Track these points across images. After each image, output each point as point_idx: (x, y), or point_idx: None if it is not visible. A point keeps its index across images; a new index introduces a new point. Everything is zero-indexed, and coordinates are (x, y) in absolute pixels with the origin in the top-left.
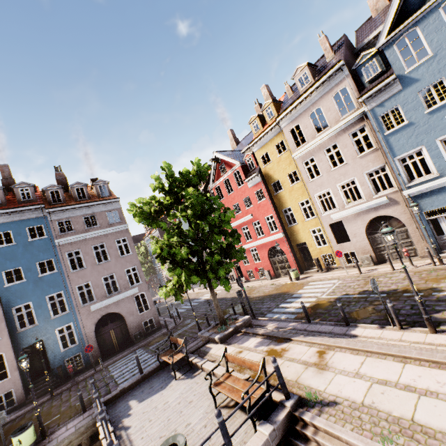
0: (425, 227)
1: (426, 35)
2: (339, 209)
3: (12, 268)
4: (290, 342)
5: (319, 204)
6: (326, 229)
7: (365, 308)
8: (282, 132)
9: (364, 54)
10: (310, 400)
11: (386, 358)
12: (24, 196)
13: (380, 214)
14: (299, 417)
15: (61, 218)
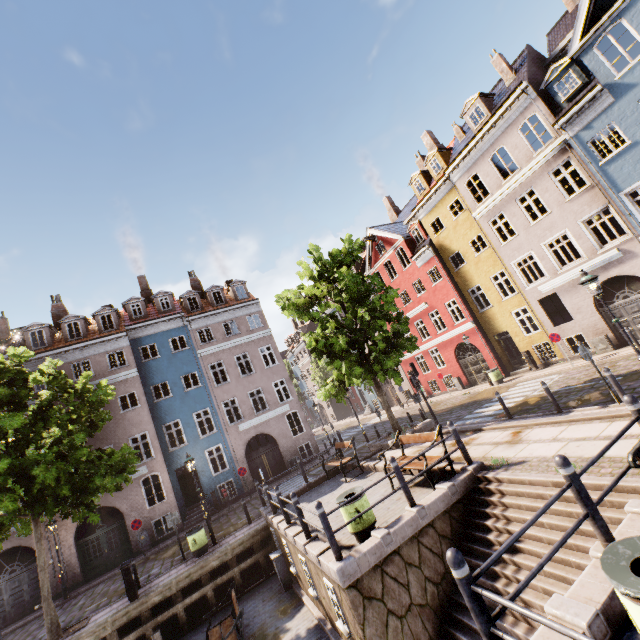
0: None
1: (637, 26)
2: (550, 277)
3: (160, 383)
4: (481, 432)
5: (519, 274)
6: (534, 308)
7: (588, 395)
8: (455, 187)
9: (553, 67)
10: (496, 465)
11: (592, 422)
12: (164, 306)
13: (611, 276)
14: (482, 478)
15: (201, 327)
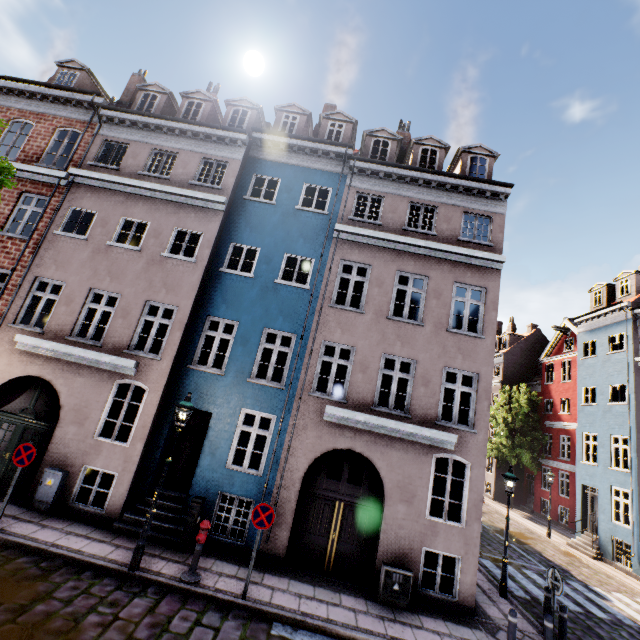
0: None
1: None
2: None
3: (247, 244)
4: None
5: None
6: None
7: None
8: None
9: None
10: None
11: None
12: (330, 137)
13: None
14: None
15: (368, 189)
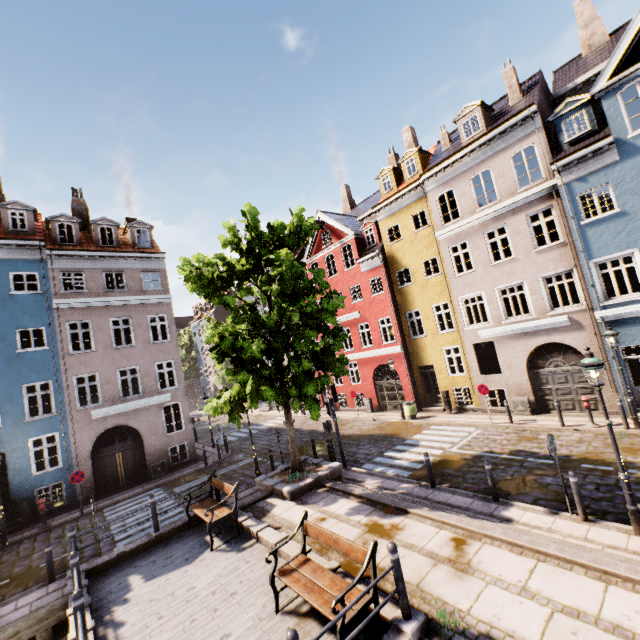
0: (622, 369)
1: None
2: (493, 324)
3: None
4: (406, 516)
5: (463, 312)
6: (468, 351)
7: (522, 477)
8: (426, 197)
9: (569, 100)
10: (444, 625)
11: (572, 569)
12: (16, 224)
13: (552, 341)
14: None
15: (69, 268)
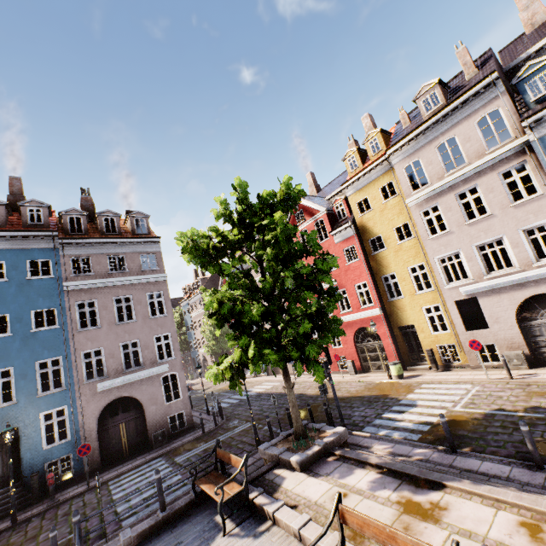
0: None
1: None
2: (474, 280)
3: None
4: (444, 490)
5: (441, 271)
6: (449, 308)
7: None
8: (392, 170)
9: (531, 63)
10: None
11: None
12: (33, 219)
13: (543, 292)
14: None
15: (78, 254)
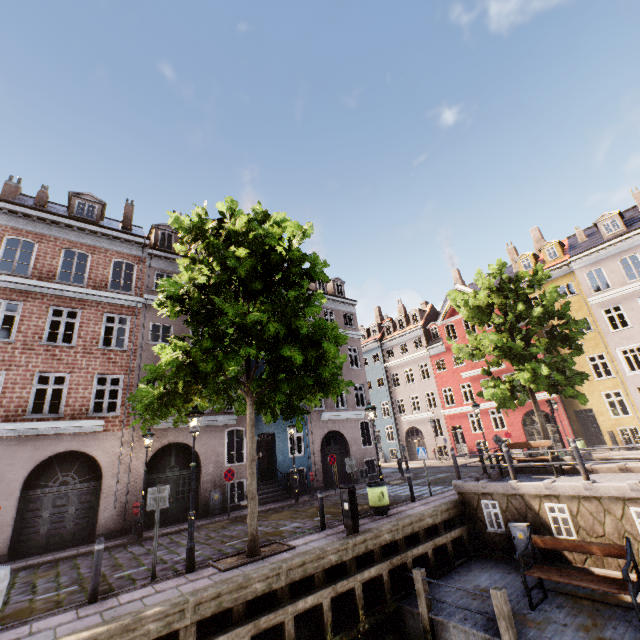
0: None
1: None
2: None
3: None
4: None
5: (623, 361)
6: (632, 393)
7: None
8: (572, 273)
9: None
10: None
11: None
12: None
13: None
14: None
15: None
